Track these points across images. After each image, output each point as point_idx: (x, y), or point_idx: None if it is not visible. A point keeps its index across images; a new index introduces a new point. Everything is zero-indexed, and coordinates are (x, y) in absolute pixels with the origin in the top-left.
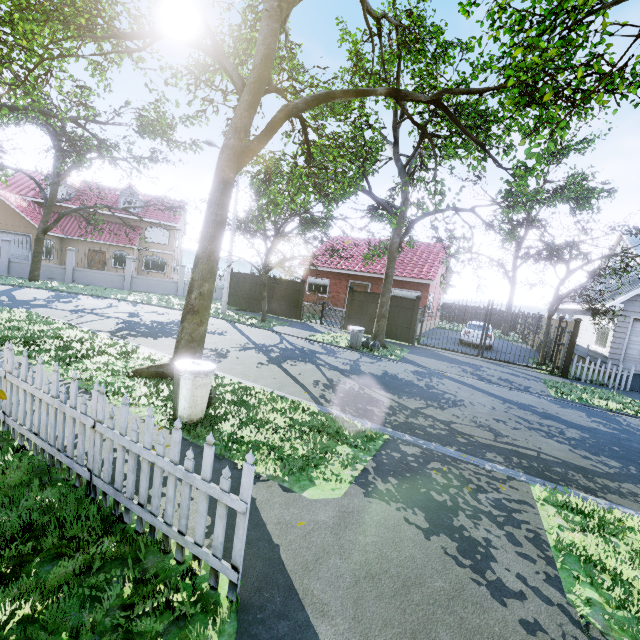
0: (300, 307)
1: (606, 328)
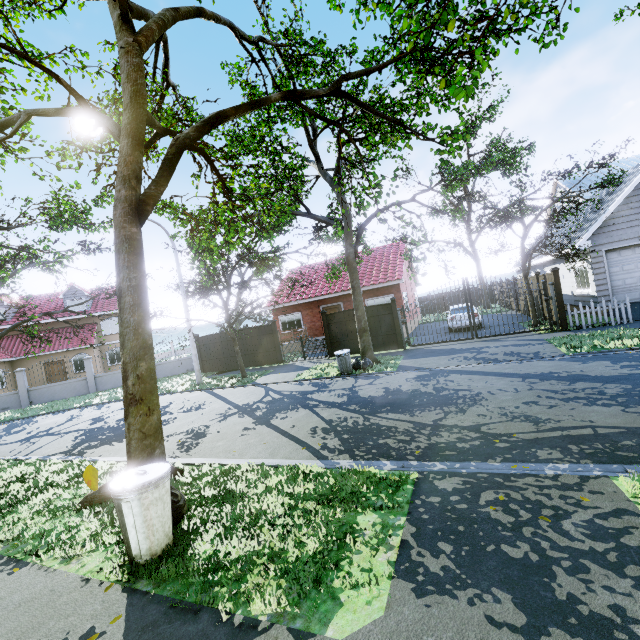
0: (278, 349)
1: (582, 269)
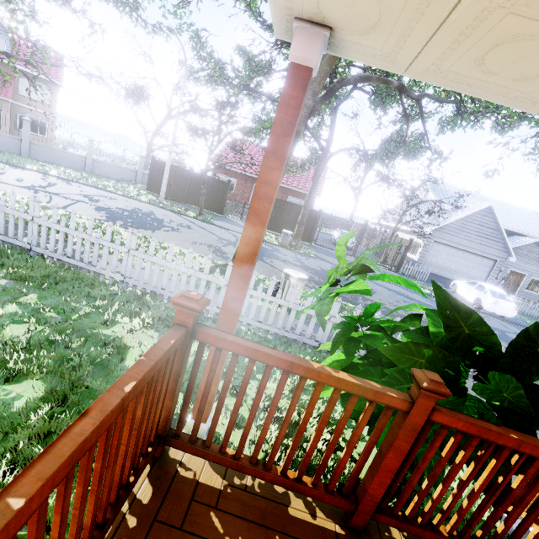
0: (224, 204)
1: (417, 244)
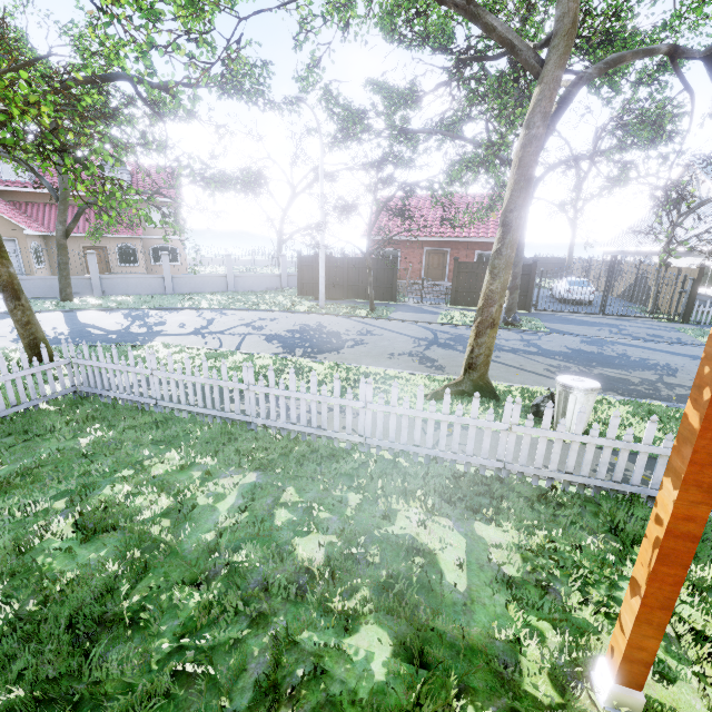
0: (396, 287)
1: (709, 269)
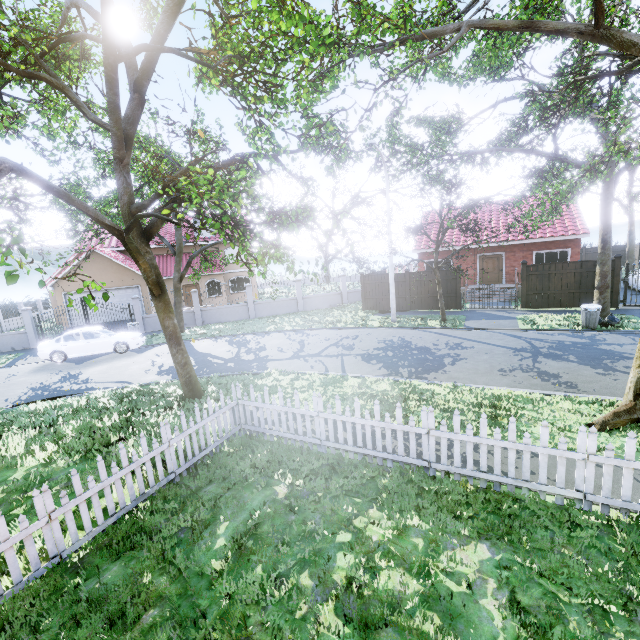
0: (460, 295)
1: None
